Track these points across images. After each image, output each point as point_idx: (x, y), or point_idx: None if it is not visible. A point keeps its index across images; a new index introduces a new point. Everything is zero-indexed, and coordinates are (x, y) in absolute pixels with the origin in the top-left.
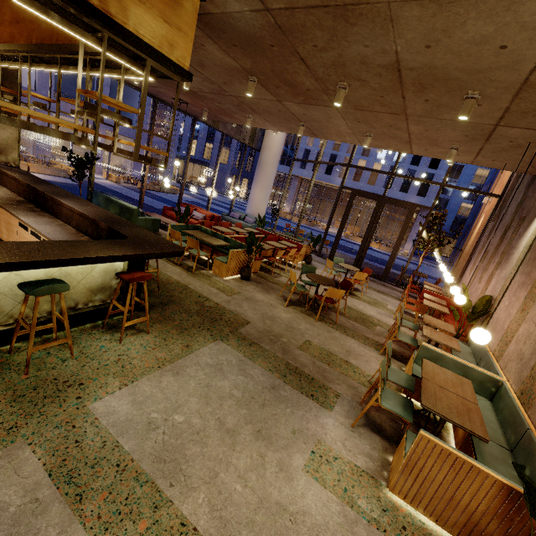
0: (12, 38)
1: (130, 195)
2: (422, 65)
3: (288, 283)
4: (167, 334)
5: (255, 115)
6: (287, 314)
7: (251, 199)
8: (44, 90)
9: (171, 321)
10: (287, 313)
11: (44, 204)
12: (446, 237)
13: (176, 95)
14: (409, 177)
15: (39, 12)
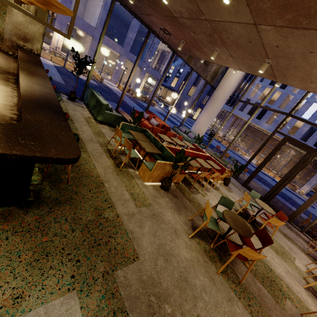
0: None
1: (124, 99)
2: None
3: (202, 203)
4: (11, 260)
5: (222, 48)
6: (188, 252)
7: (197, 121)
8: (100, 28)
9: (41, 233)
10: (188, 250)
11: (18, 77)
12: None
13: None
14: None
15: None
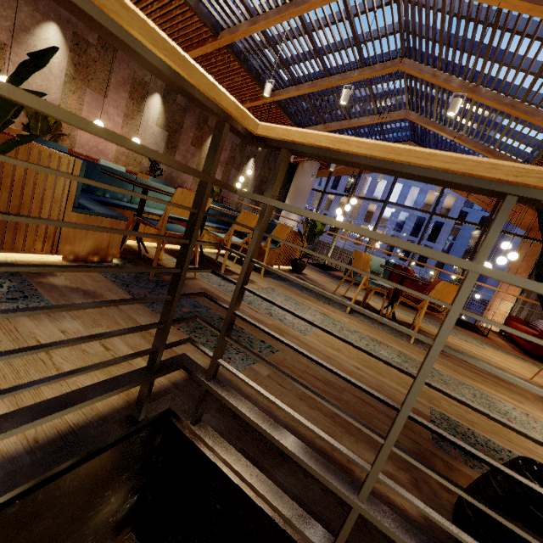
0: None
1: None
2: None
3: None
4: None
5: None
6: None
7: None
8: None
9: None
10: None
11: None
12: None
13: None
14: None
15: None
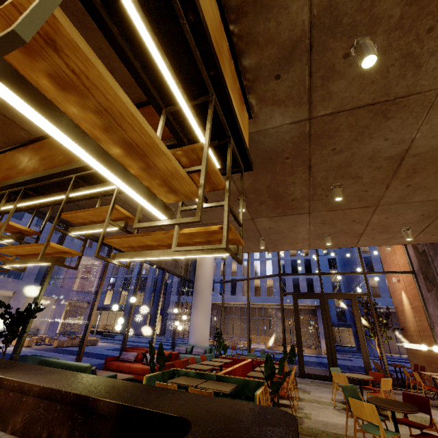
0: (4, 179)
1: None
2: (428, 149)
3: (323, 428)
4: None
5: None
6: None
7: (193, 327)
8: None
9: None
10: None
11: None
12: (338, 328)
13: (241, 180)
14: (335, 273)
15: (156, 47)
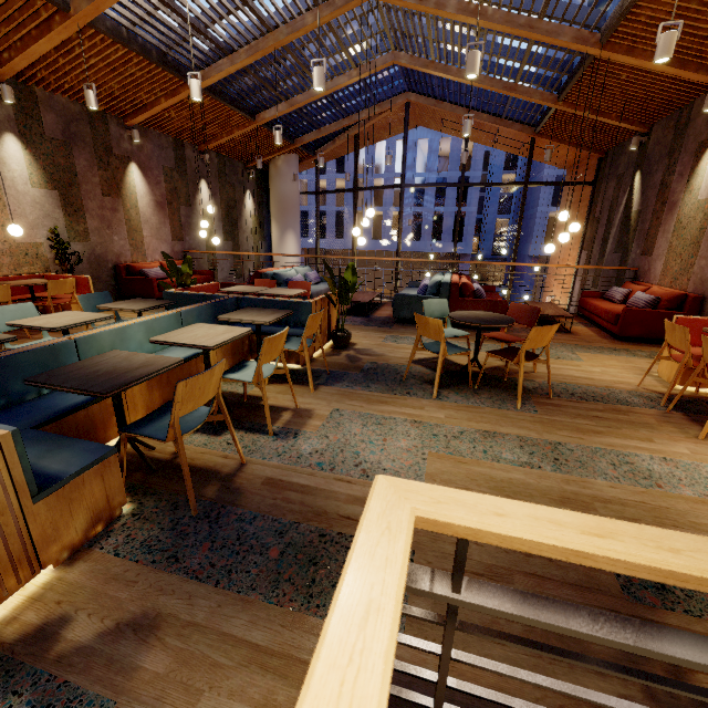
0: None
1: None
2: None
3: None
4: None
5: None
6: None
7: None
8: None
9: None
10: None
11: None
12: None
13: None
14: None
15: None
